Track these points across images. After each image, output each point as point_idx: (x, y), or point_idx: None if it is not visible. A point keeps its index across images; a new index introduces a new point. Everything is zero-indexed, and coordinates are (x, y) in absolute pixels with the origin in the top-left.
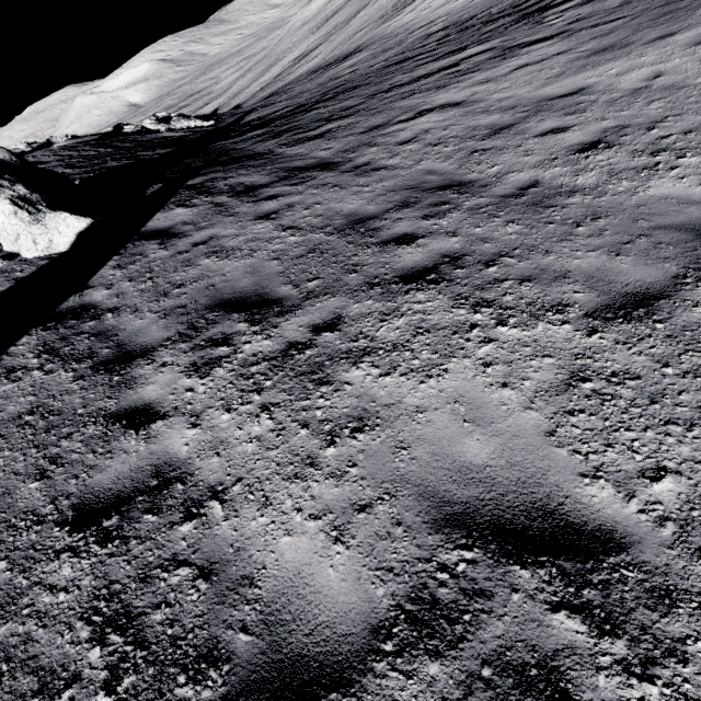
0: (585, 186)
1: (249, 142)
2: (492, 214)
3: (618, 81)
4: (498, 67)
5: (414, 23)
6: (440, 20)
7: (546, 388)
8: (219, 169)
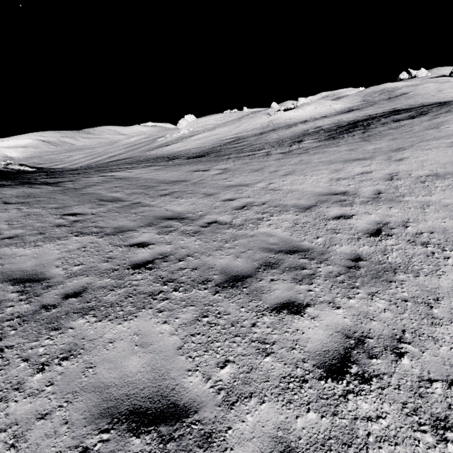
0: (101, 193)
1: (32, 176)
2: (68, 195)
3: (148, 176)
4: (138, 169)
5: (152, 154)
6: (157, 155)
7: (18, 216)
8: (1, 179)
